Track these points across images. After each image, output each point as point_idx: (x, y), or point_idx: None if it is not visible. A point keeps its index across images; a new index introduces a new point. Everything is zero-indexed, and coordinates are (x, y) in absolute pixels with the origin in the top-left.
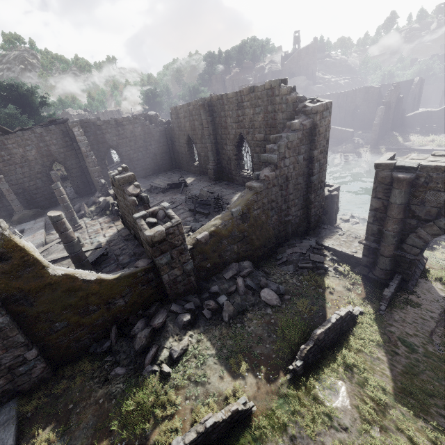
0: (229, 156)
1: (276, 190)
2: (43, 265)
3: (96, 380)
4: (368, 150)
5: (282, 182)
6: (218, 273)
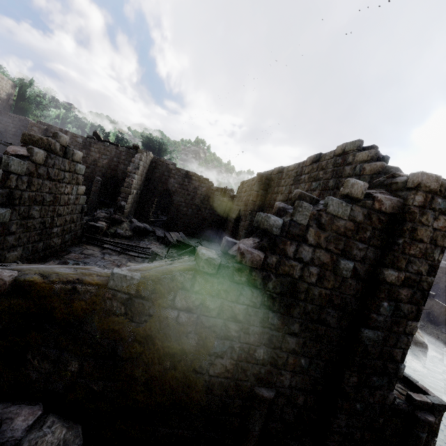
0: None
1: (253, 299)
2: None
3: None
4: None
5: (278, 290)
6: None
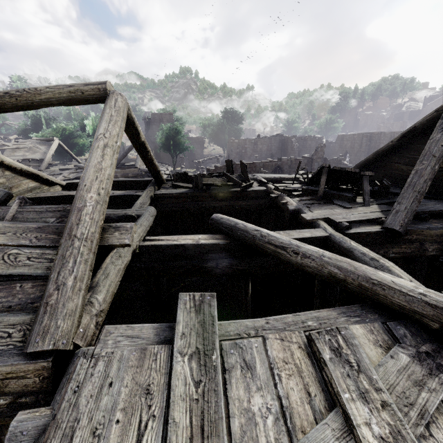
0: None
1: None
2: None
3: None
4: None
5: None
6: None
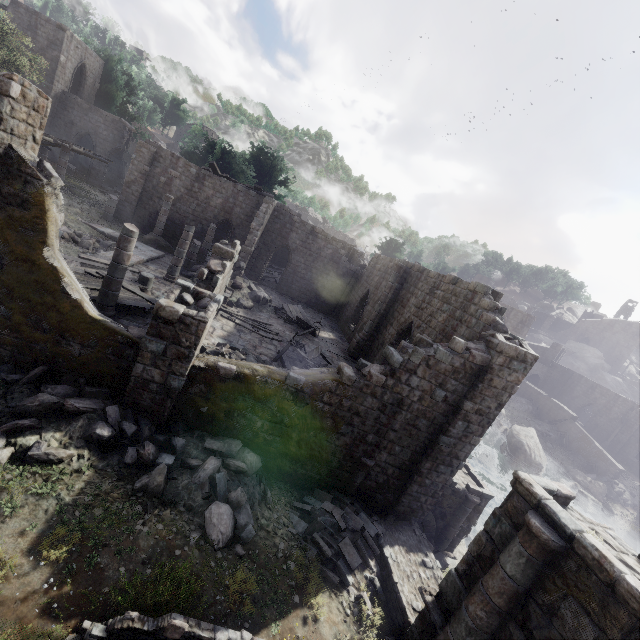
0: (385, 340)
1: (373, 404)
2: (45, 241)
3: None
4: (631, 519)
5: (390, 402)
6: (209, 433)
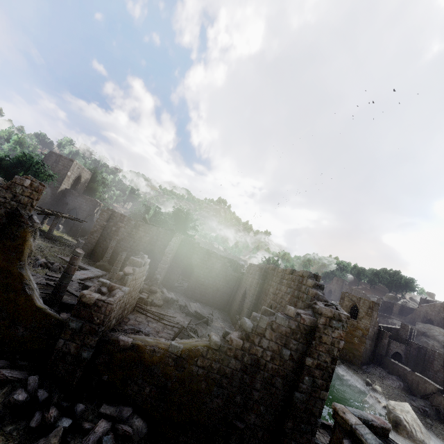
0: None
1: (236, 366)
2: (21, 258)
3: None
4: None
5: (249, 362)
6: (107, 401)
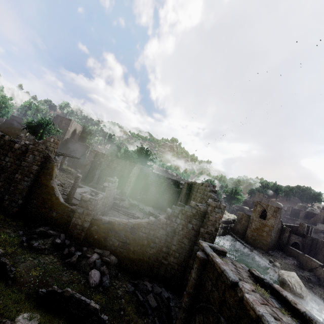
0: None
1: (163, 232)
2: (52, 178)
3: (15, 228)
4: None
5: (170, 231)
6: (97, 248)
